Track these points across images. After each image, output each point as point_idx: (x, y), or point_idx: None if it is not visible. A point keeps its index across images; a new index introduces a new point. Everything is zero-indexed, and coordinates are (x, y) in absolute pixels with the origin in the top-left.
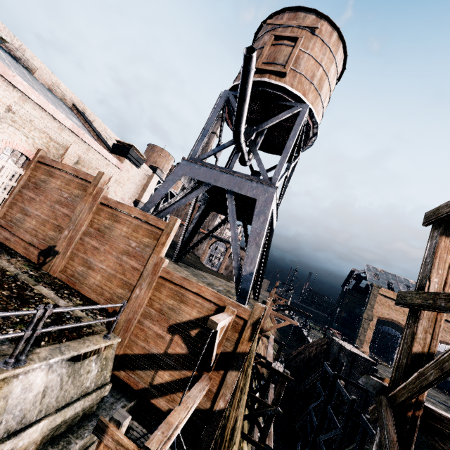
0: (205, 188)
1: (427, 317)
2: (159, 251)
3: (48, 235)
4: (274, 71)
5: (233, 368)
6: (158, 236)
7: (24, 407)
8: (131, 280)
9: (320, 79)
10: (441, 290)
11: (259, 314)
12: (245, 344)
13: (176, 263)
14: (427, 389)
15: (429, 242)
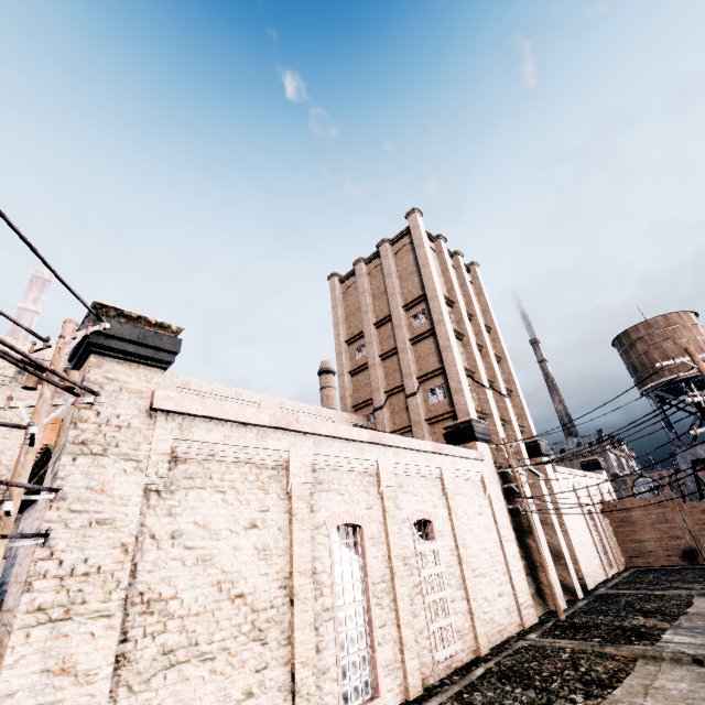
0: None
1: None
2: None
3: (673, 545)
4: (678, 366)
5: None
6: None
7: None
8: None
9: (704, 345)
10: None
11: None
12: None
13: None
14: None
15: None
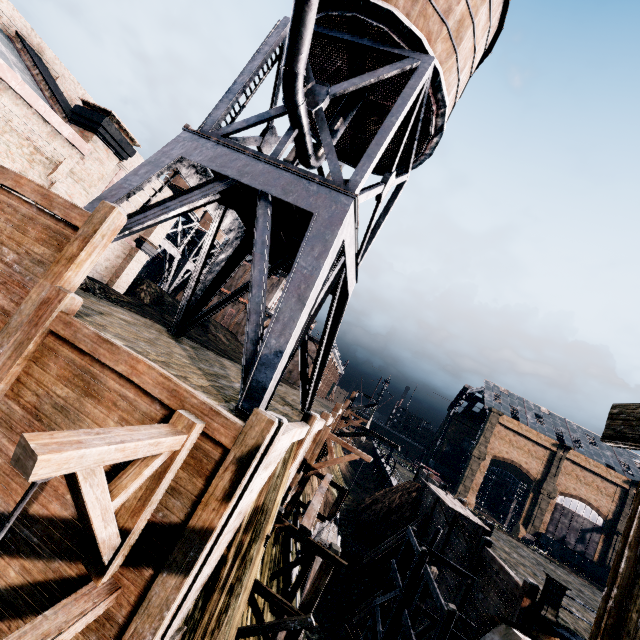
0: (219, 186)
1: None
2: (59, 273)
3: None
4: None
5: (173, 568)
6: (67, 243)
7: None
8: None
9: (459, 22)
10: None
11: (259, 437)
12: (212, 507)
13: (176, 338)
14: None
15: None
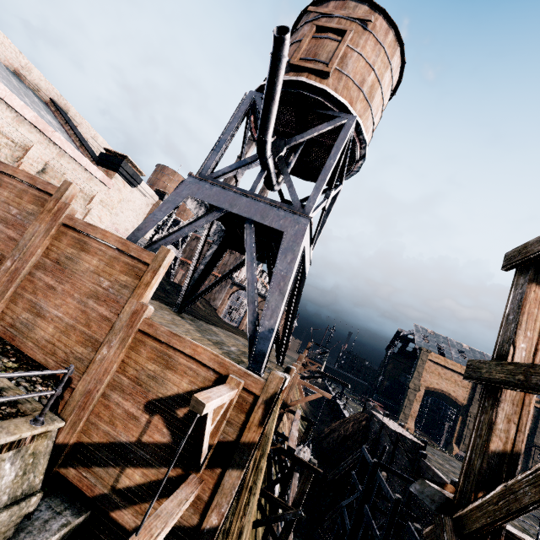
0: (217, 215)
1: (510, 399)
2: (141, 294)
3: None
4: (314, 69)
5: (235, 466)
6: (141, 273)
7: None
8: (98, 335)
9: (371, 87)
10: (530, 360)
11: (276, 388)
12: (253, 430)
13: (178, 314)
14: (519, 516)
15: (512, 292)
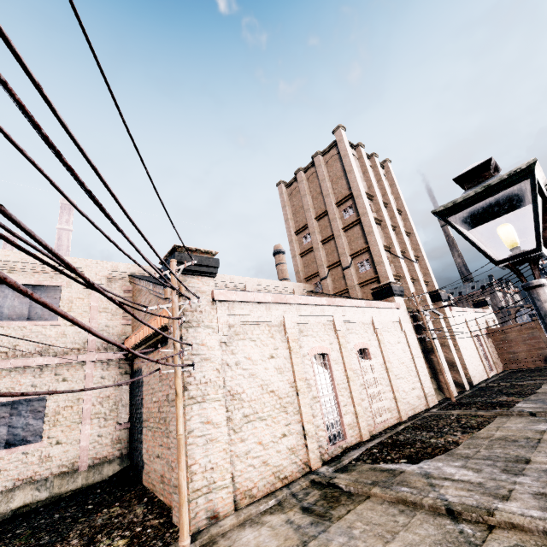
0: None
1: None
2: None
3: (538, 353)
4: None
5: None
6: None
7: None
8: None
9: None
10: None
11: None
12: None
13: None
14: None
15: None
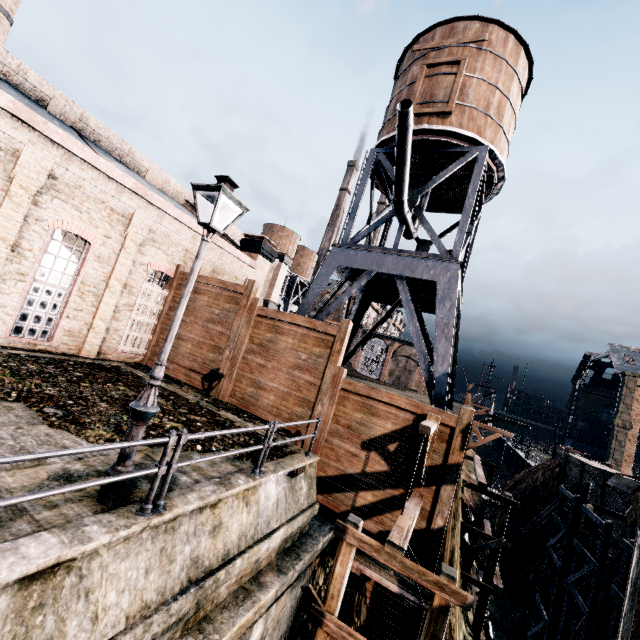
0: (368, 277)
1: None
2: (336, 360)
3: (207, 358)
4: (434, 113)
5: (447, 482)
6: (330, 344)
7: (268, 514)
8: (309, 397)
9: (498, 106)
10: None
11: (469, 419)
12: (456, 454)
13: None
14: None
15: None
